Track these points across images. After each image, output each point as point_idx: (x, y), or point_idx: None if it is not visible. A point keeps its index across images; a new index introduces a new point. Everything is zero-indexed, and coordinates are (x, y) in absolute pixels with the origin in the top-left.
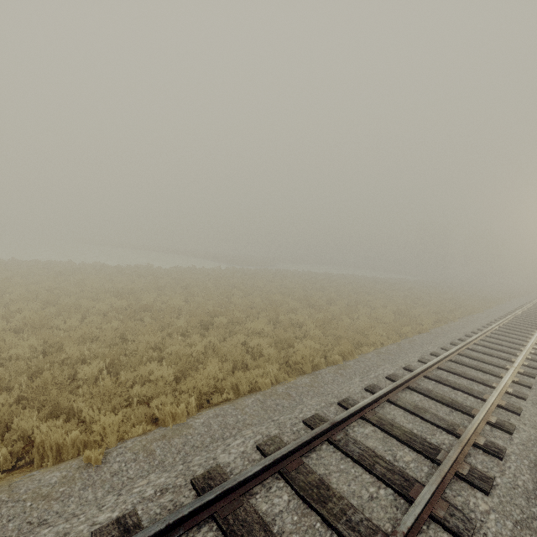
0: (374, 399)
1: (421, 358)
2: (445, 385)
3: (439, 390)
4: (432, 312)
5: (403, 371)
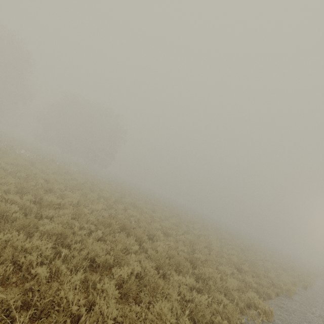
0: None
1: None
2: None
3: None
4: None
5: None
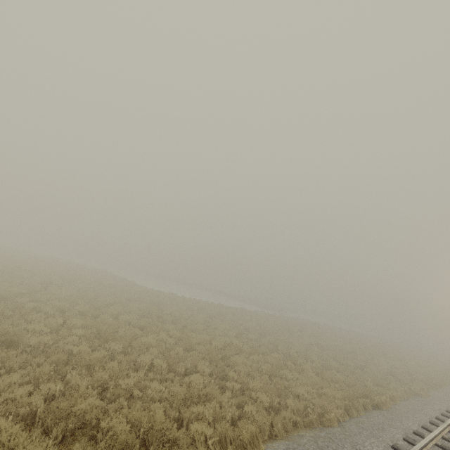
0: None
1: None
2: None
3: None
4: (448, 370)
5: None
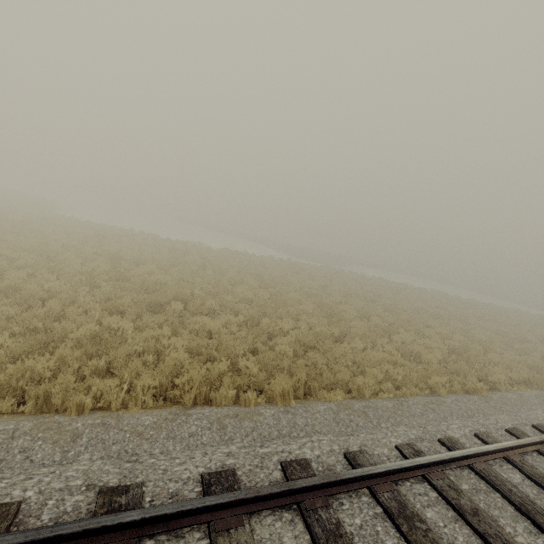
0: (151, 517)
1: (406, 444)
2: (397, 528)
3: (368, 538)
4: (526, 365)
5: (338, 459)
